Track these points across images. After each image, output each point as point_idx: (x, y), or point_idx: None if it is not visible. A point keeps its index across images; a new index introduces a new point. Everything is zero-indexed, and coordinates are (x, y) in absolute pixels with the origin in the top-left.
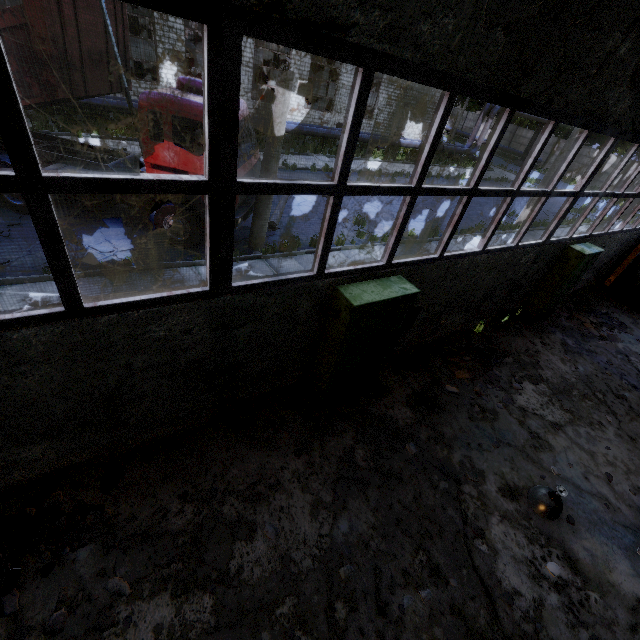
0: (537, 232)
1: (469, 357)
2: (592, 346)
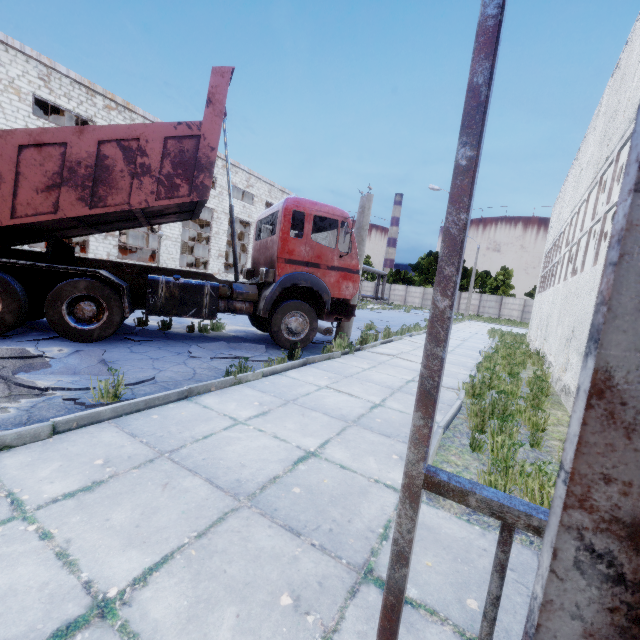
0: (453, 326)
1: None
2: None
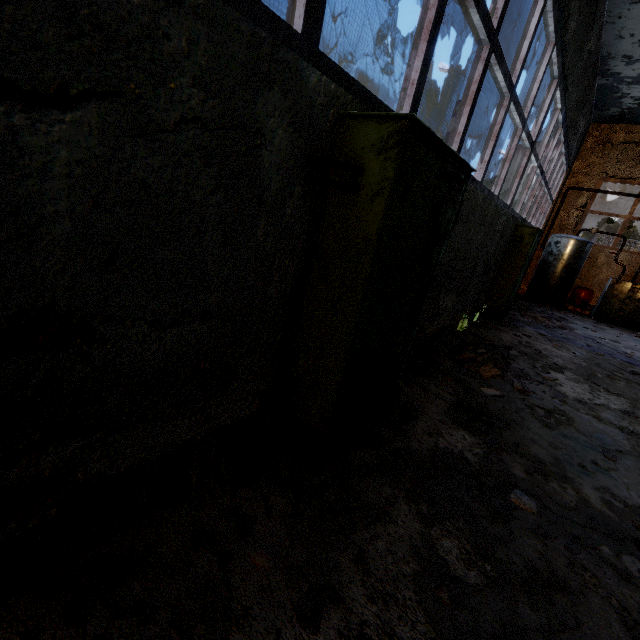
0: None
1: (483, 349)
2: (562, 334)
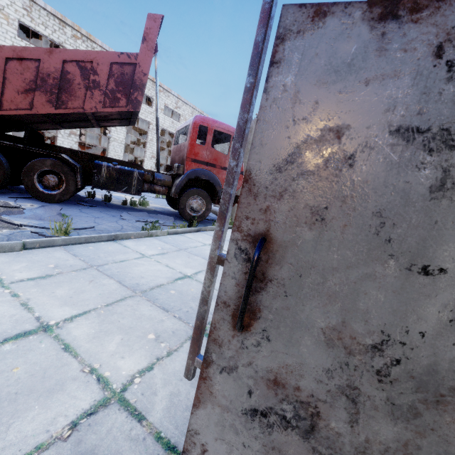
0: None
1: None
2: None
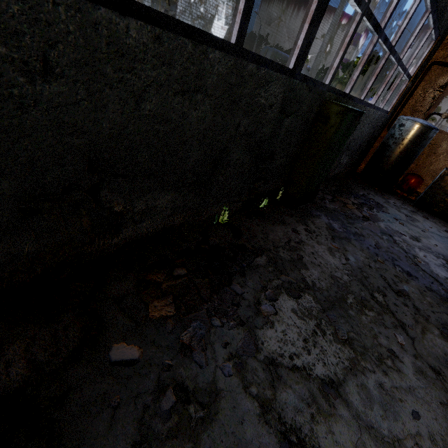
0: None
1: (184, 269)
2: (358, 228)
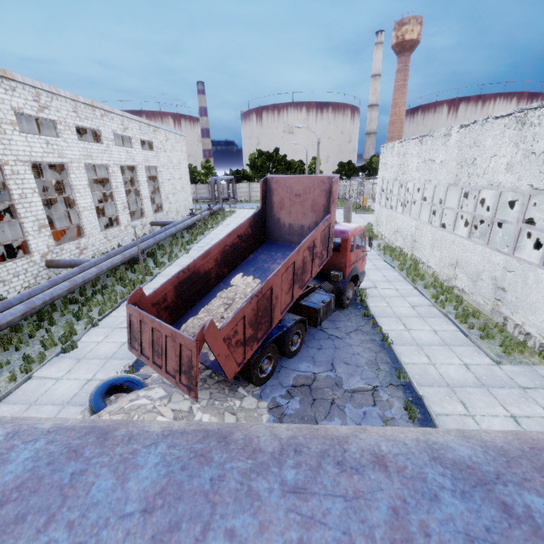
0: None
1: None
2: None
